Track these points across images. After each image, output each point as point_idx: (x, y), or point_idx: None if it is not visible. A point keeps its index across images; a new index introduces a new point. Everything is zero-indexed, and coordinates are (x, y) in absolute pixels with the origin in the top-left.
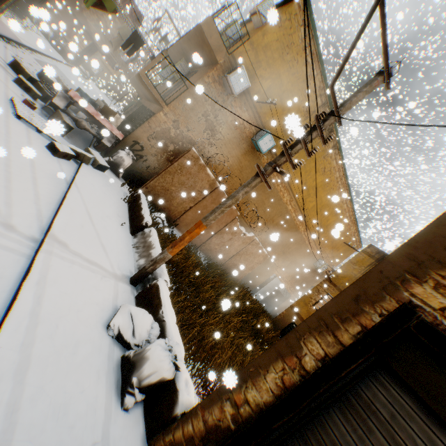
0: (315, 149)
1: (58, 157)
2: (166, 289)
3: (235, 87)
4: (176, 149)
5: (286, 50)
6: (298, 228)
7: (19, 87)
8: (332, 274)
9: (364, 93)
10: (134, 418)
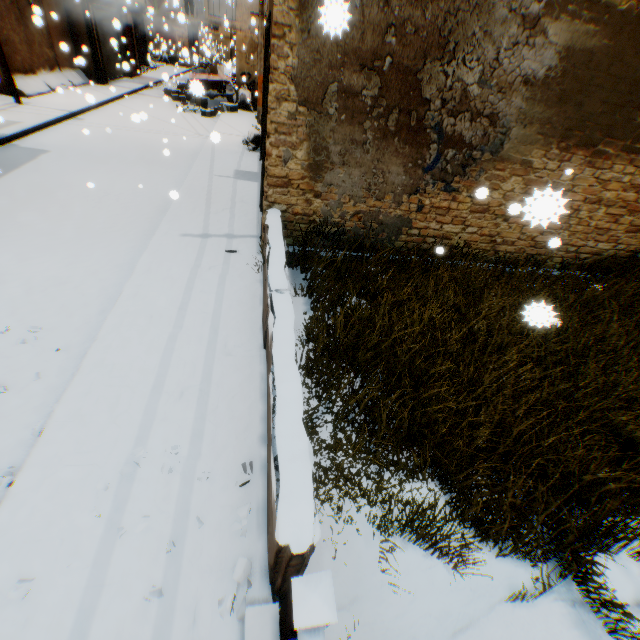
0: None
1: (209, 118)
2: None
3: None
4: None
5: None
6: None
7: (176, 102)
8: None
9: None
10: (256, 153)
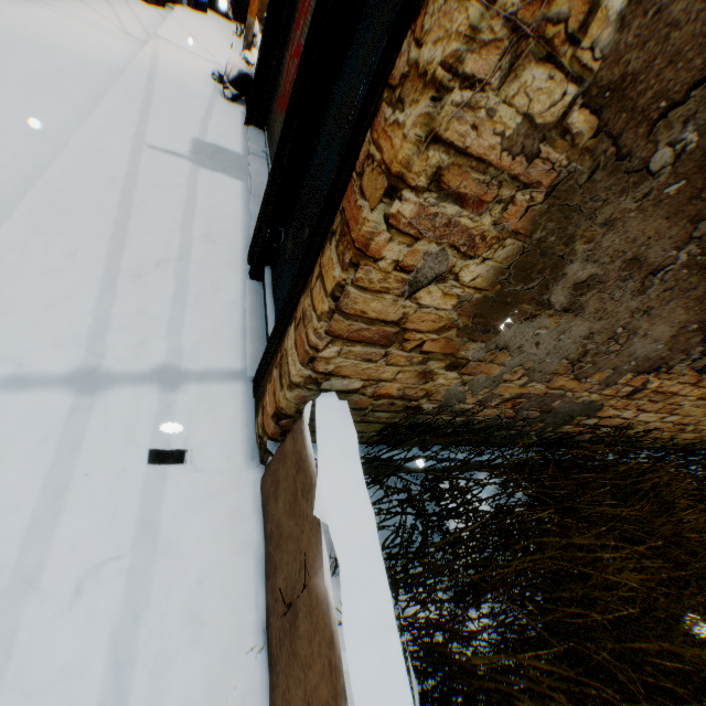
0: None
1: (153, 7)
2: None
3: None
4: None
5: None
6: None
7: None
8: None
9: None
10: (237, 107)
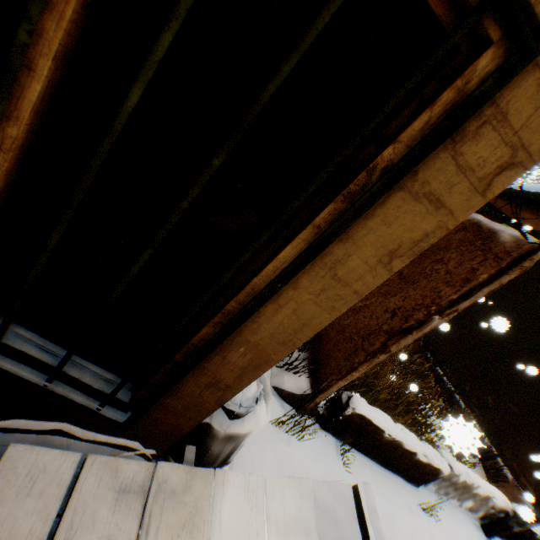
0: None
1: None
2: None
3: None
4: None
5: None
6: None
7: None
8: None
9: None
10: None
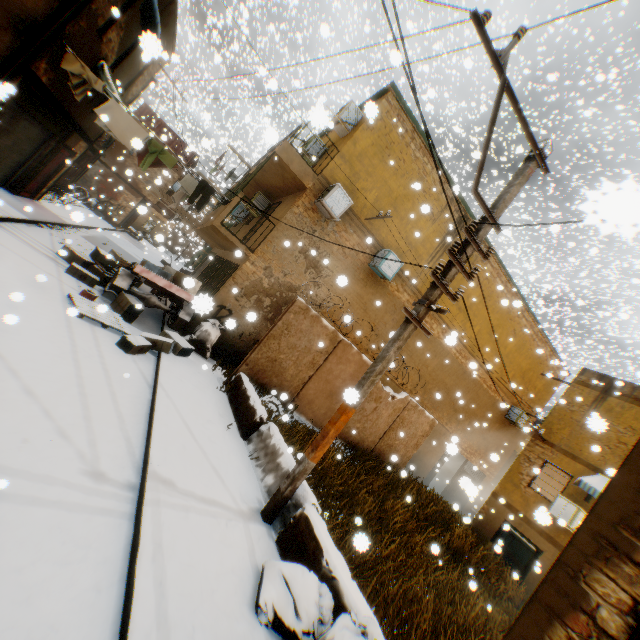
0: (475, 268)
1: (132, 354)
2: (320, 519)
3: (335, 209)
4: (274, 302)
5: (385, 152)
6: (466, 369)
7: (73, 277)
8: (539, 427)
9: (518, 185)
10: None
